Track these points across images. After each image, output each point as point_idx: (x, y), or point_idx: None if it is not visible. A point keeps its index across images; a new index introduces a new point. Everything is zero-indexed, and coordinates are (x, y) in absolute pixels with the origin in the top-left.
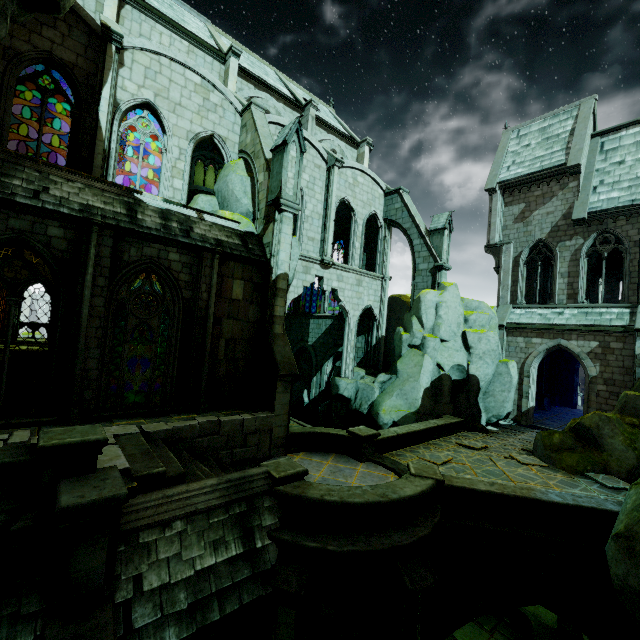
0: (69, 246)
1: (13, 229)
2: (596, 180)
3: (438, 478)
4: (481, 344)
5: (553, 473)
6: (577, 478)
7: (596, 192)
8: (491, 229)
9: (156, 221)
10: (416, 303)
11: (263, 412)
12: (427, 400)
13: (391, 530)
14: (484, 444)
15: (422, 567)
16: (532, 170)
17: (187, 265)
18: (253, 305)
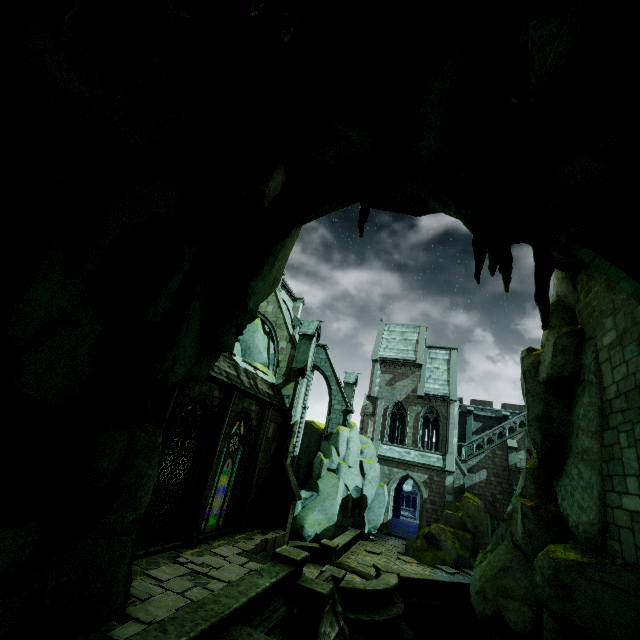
0: (219, 403)
1: (202, 392)
2: (427, 374)
3: (397, 572)
4: (371, 471)
5: (424, 567)
6: (434, 569)
7: (428, 381)
8: (373, 386)
9: (247, 380)
10: (335, 436)
11: (278, 530)
12: (340, 515)
13: (390, 606)
14: (380, 550)
15: (407, 626)
16: (398, 357)
17: (257, 413)
18: (274, 441)
